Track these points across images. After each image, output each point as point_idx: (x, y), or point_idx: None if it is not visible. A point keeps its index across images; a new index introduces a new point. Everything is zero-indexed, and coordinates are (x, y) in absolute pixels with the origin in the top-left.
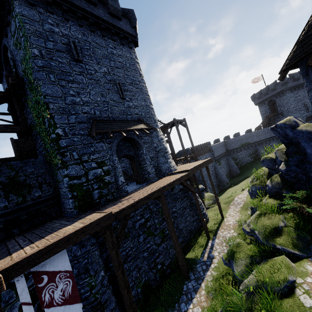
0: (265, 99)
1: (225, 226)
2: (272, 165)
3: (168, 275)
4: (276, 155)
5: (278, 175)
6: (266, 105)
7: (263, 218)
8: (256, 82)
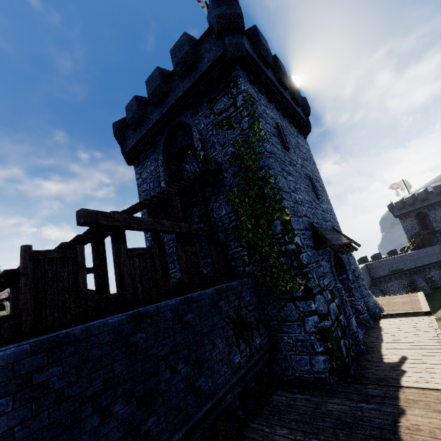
0: (412, 211)
1: None
2: None
3: None
4: None
5: None
6: (413, 218)
7: None
8: (395, 188)
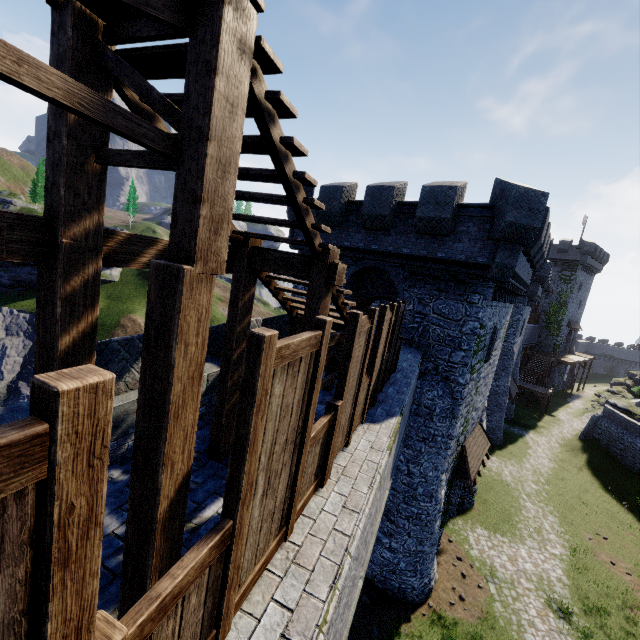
0: None
1: (586, 392)
2: (632, 376)
3: (560, 392)
4: (636, 373)
5: (632, 380)
6: None
7: (618, 388)
8: None
